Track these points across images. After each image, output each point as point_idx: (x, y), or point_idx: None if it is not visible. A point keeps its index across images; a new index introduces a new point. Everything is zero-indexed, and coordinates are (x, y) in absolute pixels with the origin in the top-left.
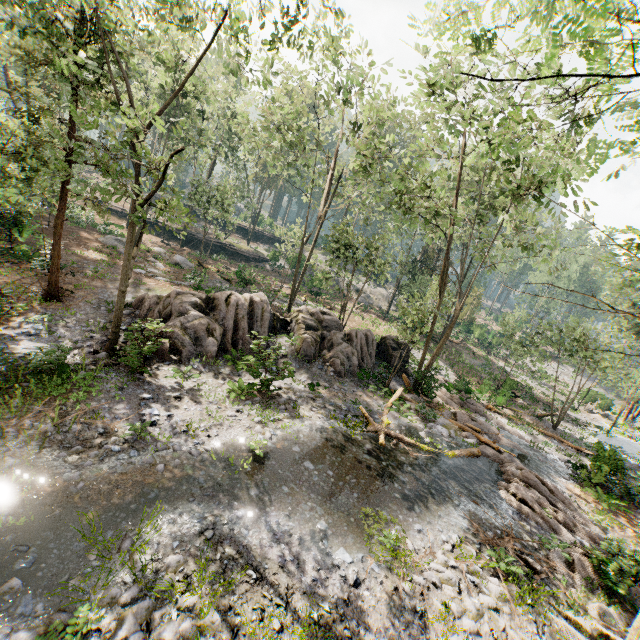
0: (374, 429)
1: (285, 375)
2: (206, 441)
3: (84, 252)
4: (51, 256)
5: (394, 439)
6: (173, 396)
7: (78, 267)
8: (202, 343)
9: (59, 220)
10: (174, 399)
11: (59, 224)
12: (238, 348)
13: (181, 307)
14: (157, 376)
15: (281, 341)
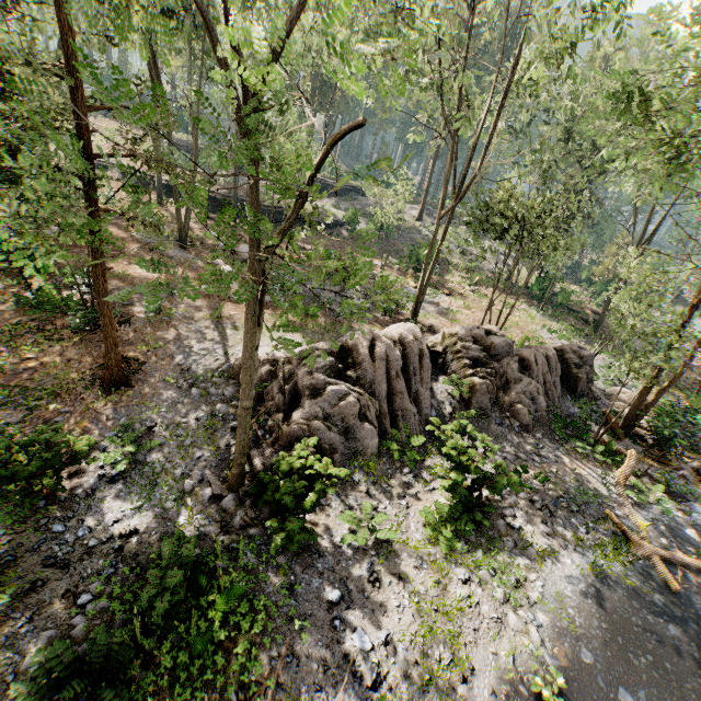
0: (641, 552)
1: (505, 489)
2: (467, 696)
3: (127, 270)
4: (91, 303)
5: (674, 565)
6: (368, 580)
7: (129, 304)
8: (355, 435)
9: (98, 268)
10: (371, 586)
11: (100, 275)
12: (398, 424)
13: (312, 380)
14: (320, 525)
15: (441, 390)
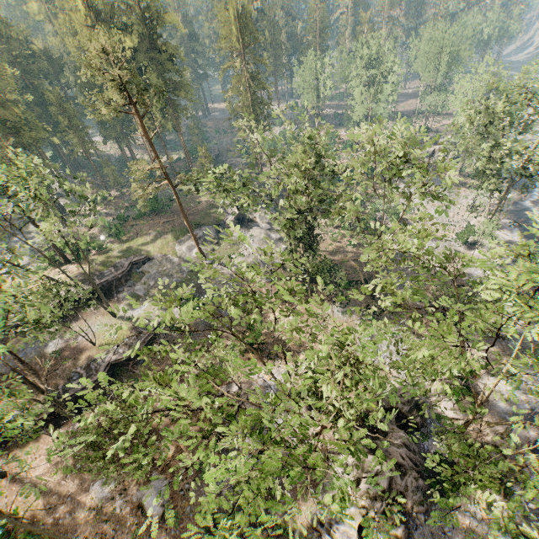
0: None
1: None
2: None
3: None
4: None
5: None
6: None
7: None
8: None
9: None
10: None
11: None
12: None
13: None
14: None
15: None
